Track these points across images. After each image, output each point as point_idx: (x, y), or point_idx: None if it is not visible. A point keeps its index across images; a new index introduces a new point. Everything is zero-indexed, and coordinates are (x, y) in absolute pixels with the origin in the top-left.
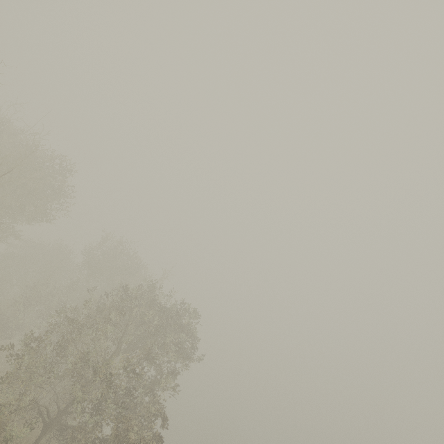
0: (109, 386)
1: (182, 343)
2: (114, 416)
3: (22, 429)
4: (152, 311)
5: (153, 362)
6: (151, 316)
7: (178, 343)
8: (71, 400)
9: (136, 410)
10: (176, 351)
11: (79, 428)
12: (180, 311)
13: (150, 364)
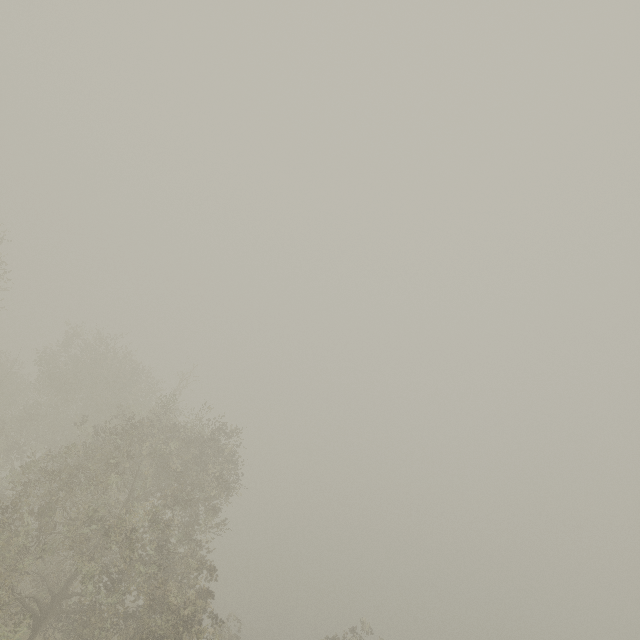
0: (132, 552)
1: (222, 474)
2: (143, 585)
3: (6, 634)
4: (176, 442)
5: (186, 506)
6: (175, 448)
7: (218, 476)
8: (69, 579)
9: (168, 568)
10: (216, 486)
11: (90, 610)
12: (215, 433)
13: (182, 510)
